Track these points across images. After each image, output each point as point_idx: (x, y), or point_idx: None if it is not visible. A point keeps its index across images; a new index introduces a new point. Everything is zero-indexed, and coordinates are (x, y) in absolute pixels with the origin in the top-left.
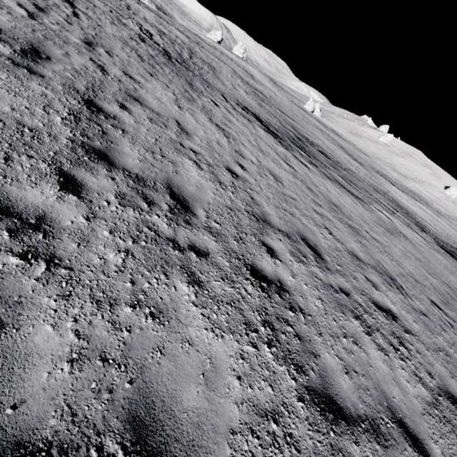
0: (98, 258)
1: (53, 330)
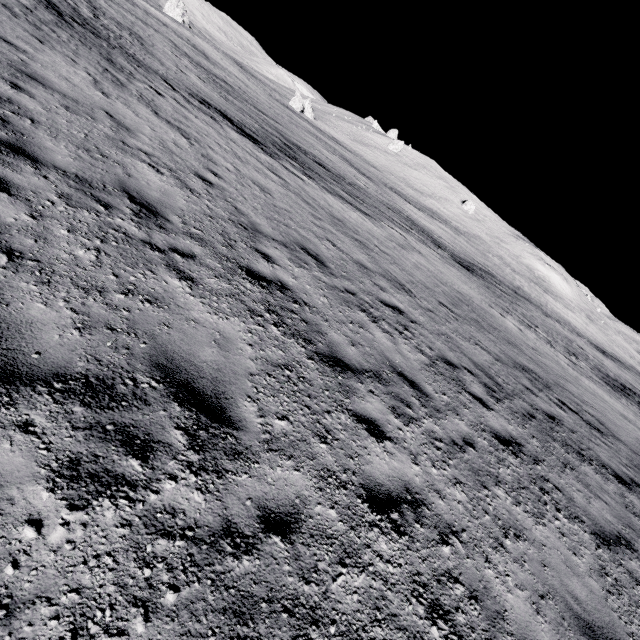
0: (65, 253)
1: (47, 308)
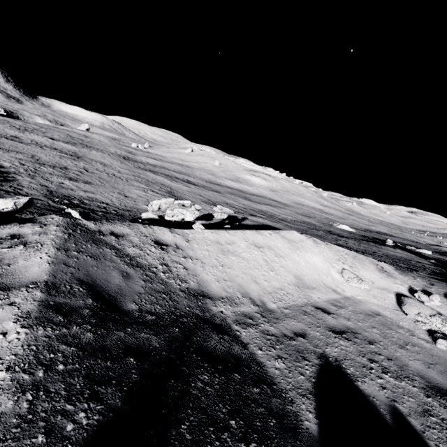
0: None
1: None
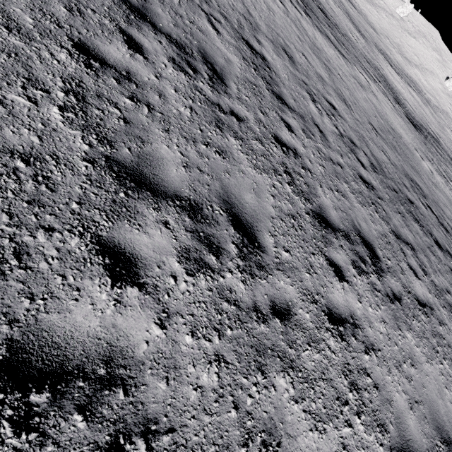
0: None
1: (163, 12)
